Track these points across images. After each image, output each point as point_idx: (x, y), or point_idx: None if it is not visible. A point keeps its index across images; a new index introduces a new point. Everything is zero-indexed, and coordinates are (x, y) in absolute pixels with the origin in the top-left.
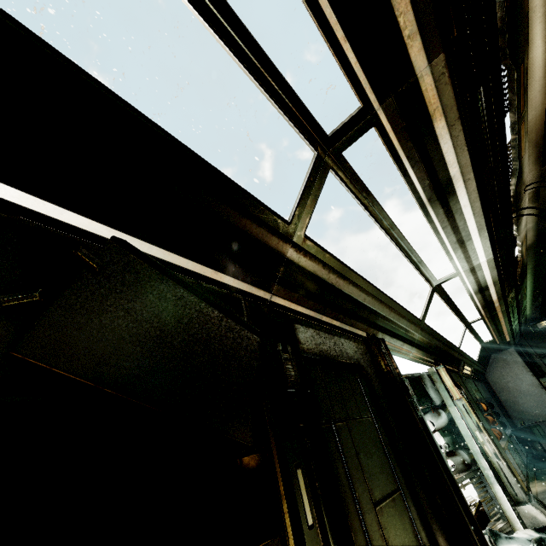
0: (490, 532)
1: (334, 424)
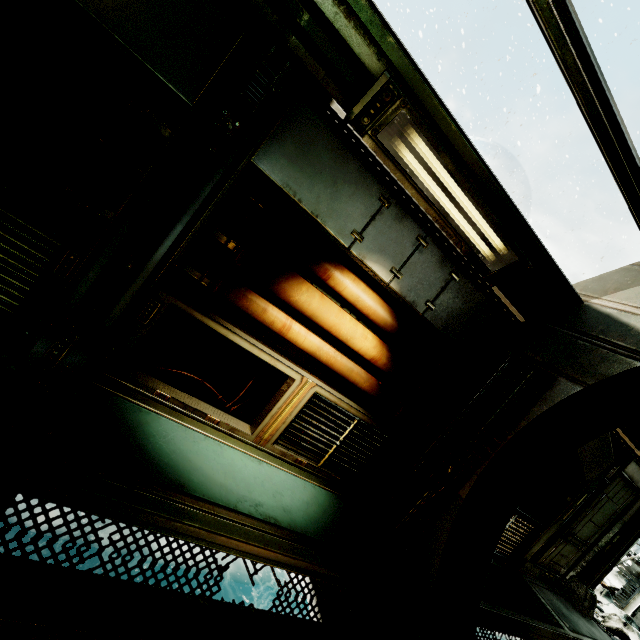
0: (607, 592)
1: (604, 496)
